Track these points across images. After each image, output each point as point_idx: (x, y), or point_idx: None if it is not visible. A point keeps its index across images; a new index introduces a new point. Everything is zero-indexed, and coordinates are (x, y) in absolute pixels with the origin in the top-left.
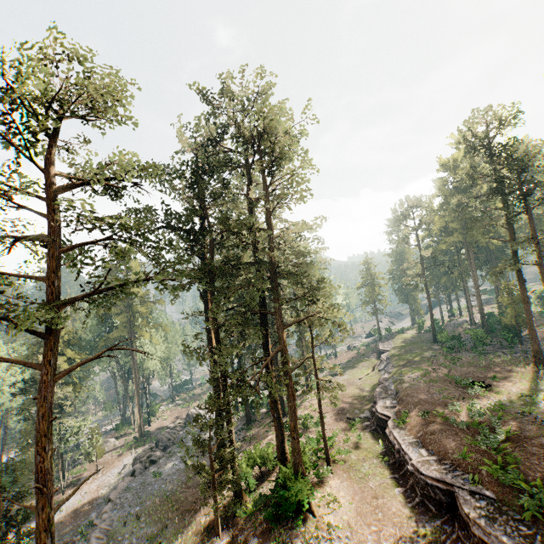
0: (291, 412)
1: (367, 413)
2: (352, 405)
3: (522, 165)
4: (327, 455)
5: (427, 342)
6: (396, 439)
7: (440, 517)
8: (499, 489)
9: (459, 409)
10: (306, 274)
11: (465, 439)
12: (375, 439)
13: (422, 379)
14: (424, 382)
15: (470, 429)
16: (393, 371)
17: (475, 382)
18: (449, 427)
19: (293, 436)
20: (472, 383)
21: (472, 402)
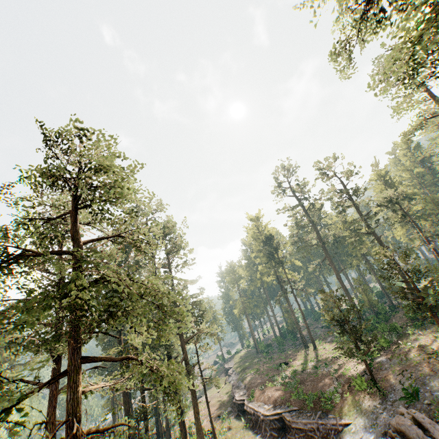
0: (194, 399)
1: (230, 408)
2: (218, 408)
3: (276, 247)
4: (215, 434)
5: (254, 354)
6: (251, 407)
7: (280, 436)
8: (298, 404)
9: (277, 378)
10: (200, 305)
11: (282, 388)
12: (239, 419)
13: (256, 373)
14: (258, 374)
15: (283, 385)
16: (239, 376)
17: (282, 363)
18: (274, 389)
19: (197, 416)
20: (280, 365)
21: (282, 372)
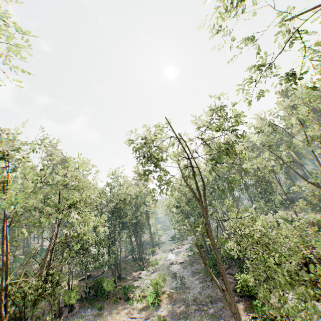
0: None
1: None
2: None
3: None
4: None
5: None
6: None
7: None
8: None
9: None
10: None
11: None
12: None
13: None
14: None
15: None
16: None
17: None
18: None
19: None
20: None
21: None
